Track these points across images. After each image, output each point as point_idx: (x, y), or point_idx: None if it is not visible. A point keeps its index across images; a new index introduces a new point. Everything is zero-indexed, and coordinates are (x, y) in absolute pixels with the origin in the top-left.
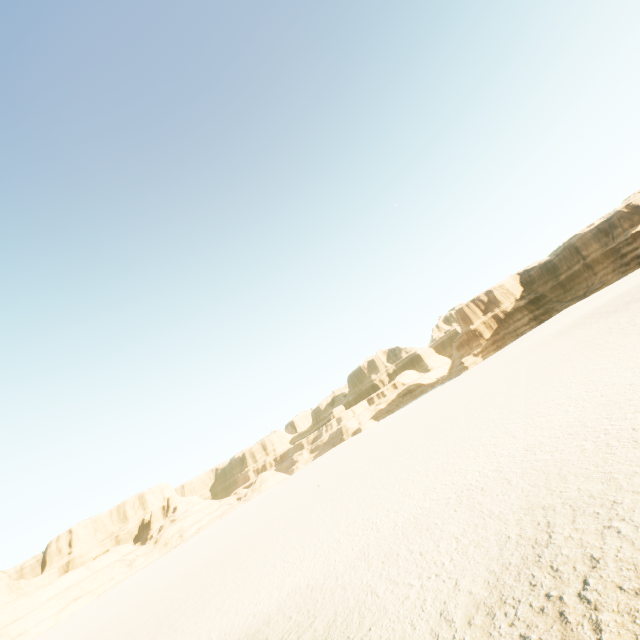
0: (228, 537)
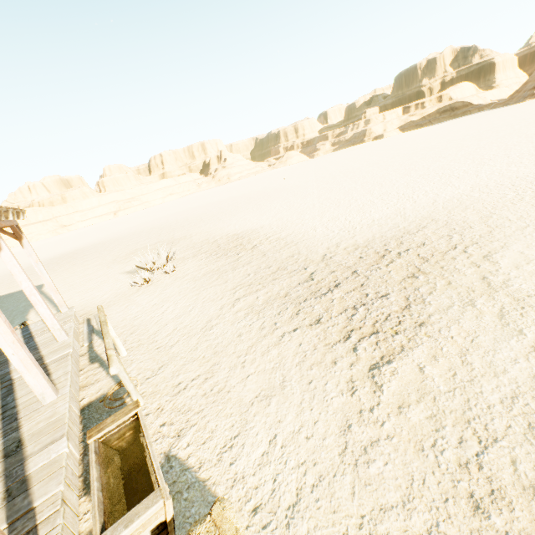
0: (256, 187)
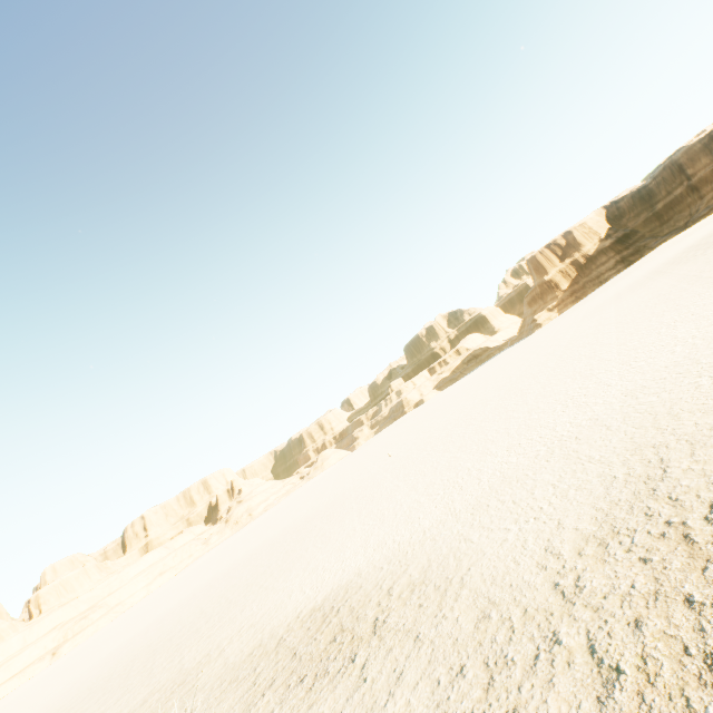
0: (298, 511)
